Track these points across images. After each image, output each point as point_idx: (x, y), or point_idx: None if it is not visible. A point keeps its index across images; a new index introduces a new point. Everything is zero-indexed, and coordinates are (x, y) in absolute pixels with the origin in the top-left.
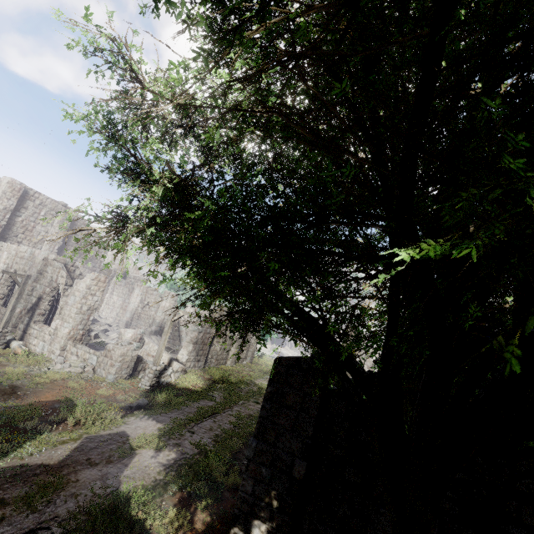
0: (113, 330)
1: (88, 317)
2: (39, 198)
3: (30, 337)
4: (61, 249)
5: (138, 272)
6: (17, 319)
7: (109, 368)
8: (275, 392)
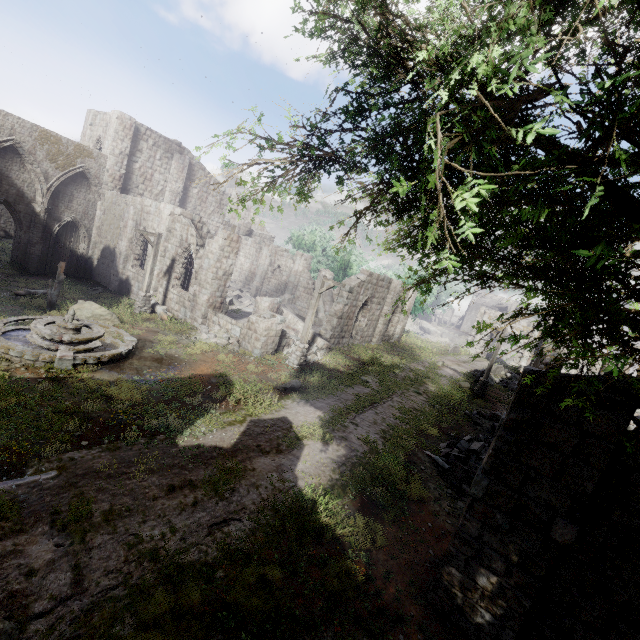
0: (245, 297)
1: (225, 283)
2: (152, 137)
3: (171, 302)
4: (182, 201)
5: (263, 228)
6: (156, 282)
7: (254, 342)
8: (525, 421)
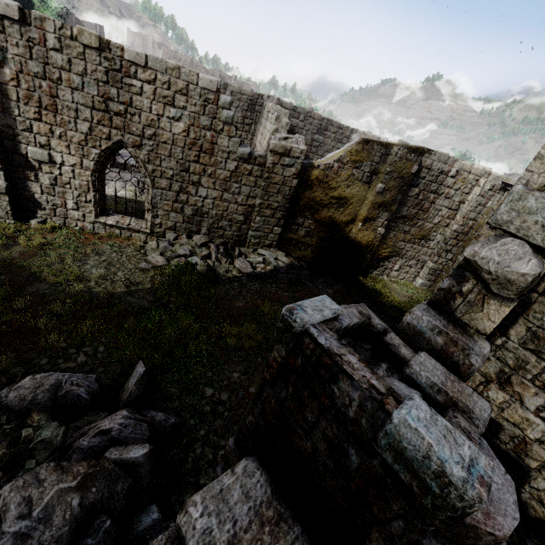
0: None
1: None
2: (178, 56)
3: None
4: None
5: None
6: None
7: None
8: None
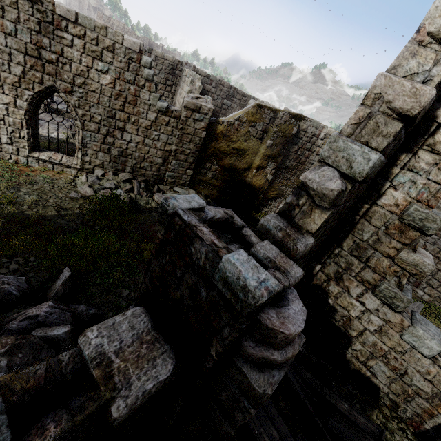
0: None
1: None
2: (111, 21)
3: None
4: None
5: None
6: None
7: None
8: None
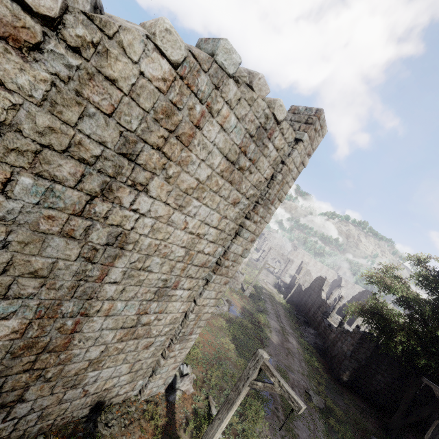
0: None
1: None
2: None
3: None
4: None
5: None
6: None
7: (236, 285)
8: (360, 343)
